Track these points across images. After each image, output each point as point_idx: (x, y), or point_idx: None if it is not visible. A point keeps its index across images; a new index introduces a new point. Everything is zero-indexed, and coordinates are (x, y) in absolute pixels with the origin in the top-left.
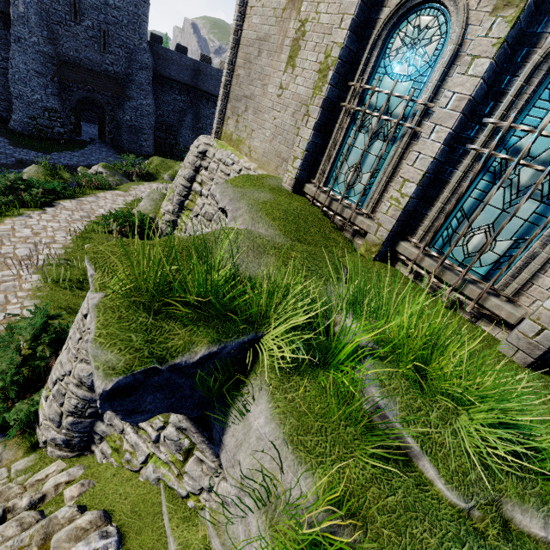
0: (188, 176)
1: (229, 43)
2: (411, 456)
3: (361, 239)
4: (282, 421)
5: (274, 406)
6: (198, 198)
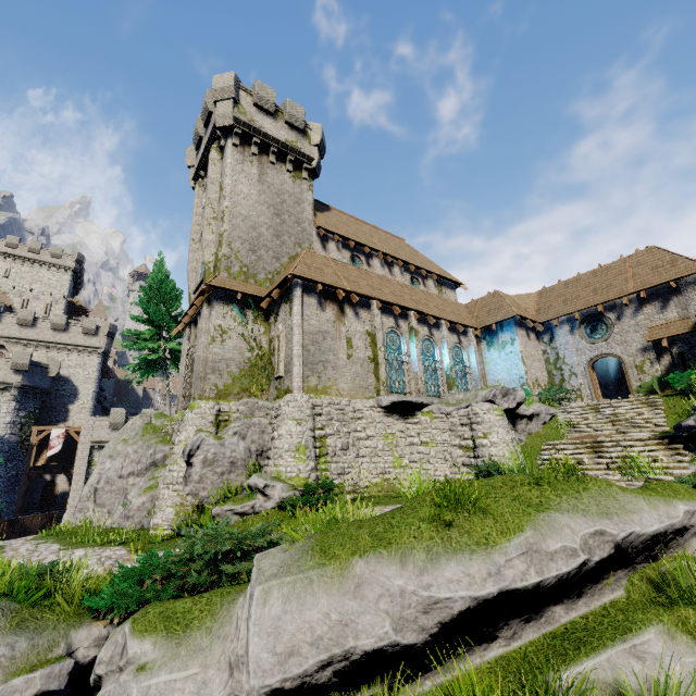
0: (313, 426)
1: (300, 331)
2: None
3: None
4: None
5: None
6: (327, 440)
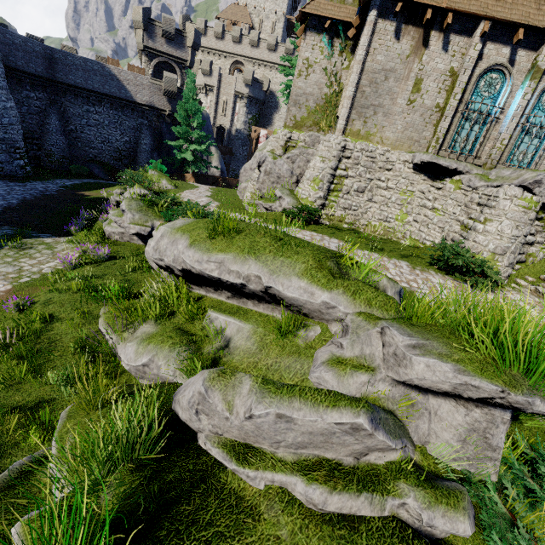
0: (335, 166)
1: (357, 70)
2: None
3: None
4: None
5: None
6: (345, 180)
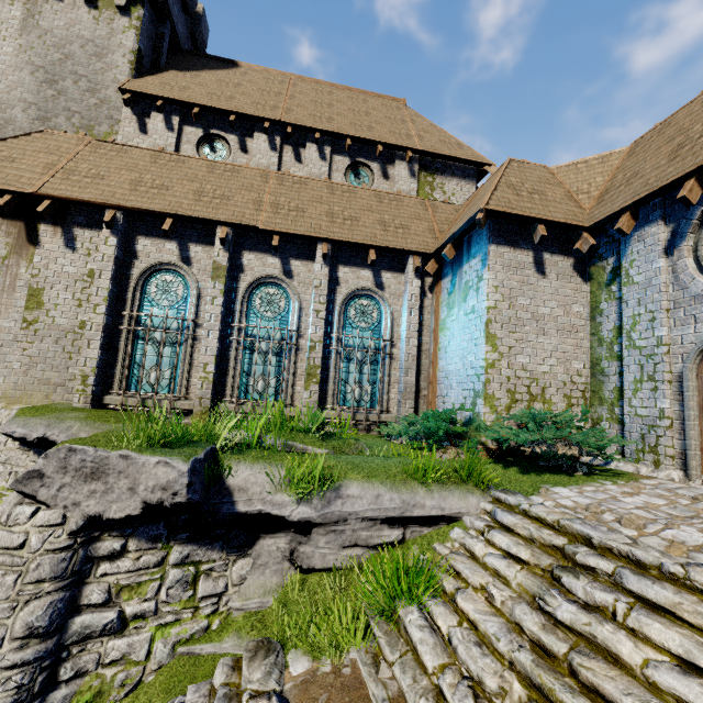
0: None
1: None
2: (306, 451)
3: (186, 418)
4: (258, 461)
5: (250, 461)
6: None
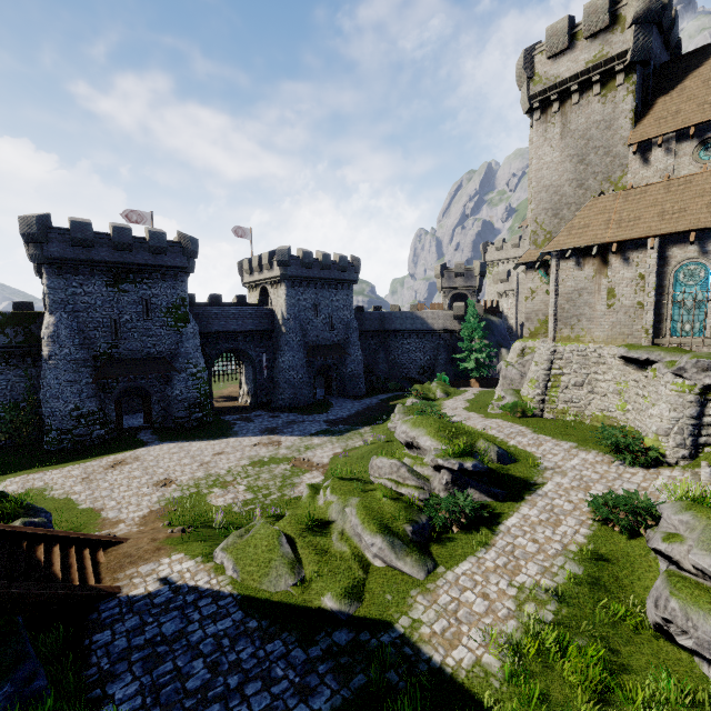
0: (547, 368)
1: (552, 296)
2: None
3: None
4: None
5: None
6: (561, 377)
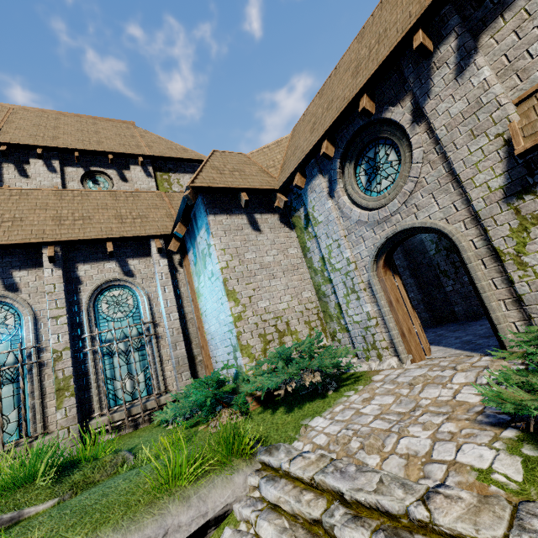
0: None
1: None
2: (18, 519)
3: None
4: None
5: None
6: None
